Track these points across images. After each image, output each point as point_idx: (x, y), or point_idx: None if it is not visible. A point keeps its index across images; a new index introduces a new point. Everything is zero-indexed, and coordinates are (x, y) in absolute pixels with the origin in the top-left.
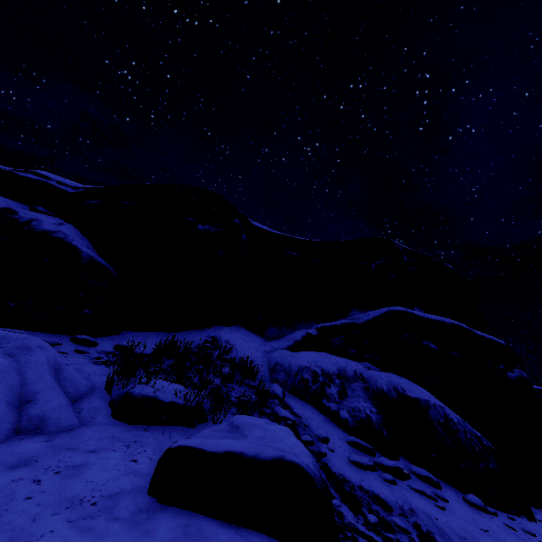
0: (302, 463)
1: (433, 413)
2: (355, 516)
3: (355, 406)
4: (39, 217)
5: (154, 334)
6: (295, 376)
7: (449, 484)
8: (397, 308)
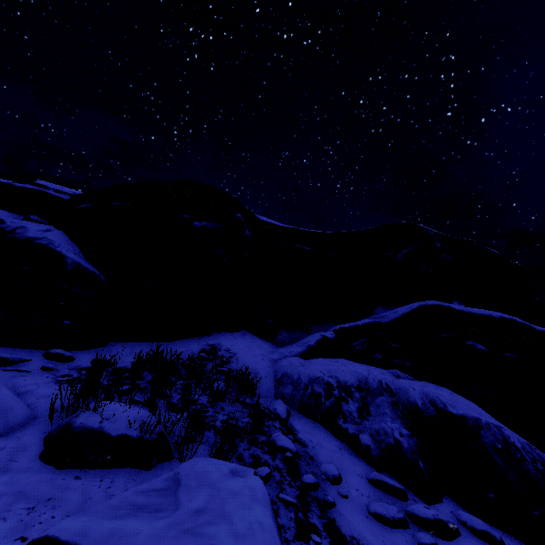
0: None
1: (486, 436)
2: None
3: (379, 427)
4: (25, 224)
5: (144, 344)
6: (304, 389)
7: (517, 539)
8: (431, 302)
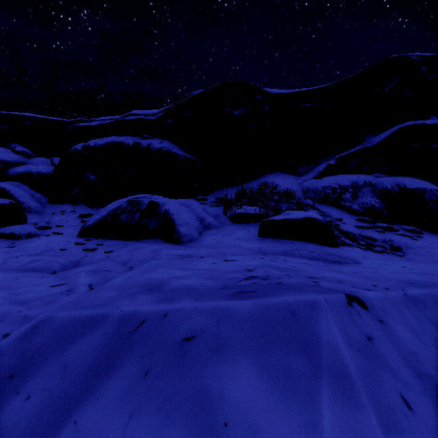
0: (316, 218)
1: (427, 195)
2: (352, 242)
3: (363, 201)
4: (150, 142)
5: (230, 189)
6: (320, 193)
7: (433, 233)
8: (407, 124)
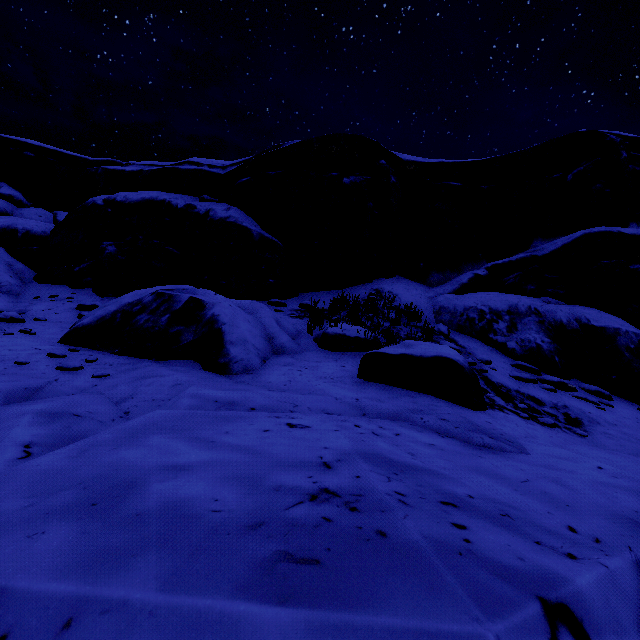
0: (454, 359)
1: (621, 340)
2: (506, 403)
3: (524, 337)
4: (211, 206)
5: (325, 293)
6: (460, 316)
7: (627, 400)
8: (596, 230)
